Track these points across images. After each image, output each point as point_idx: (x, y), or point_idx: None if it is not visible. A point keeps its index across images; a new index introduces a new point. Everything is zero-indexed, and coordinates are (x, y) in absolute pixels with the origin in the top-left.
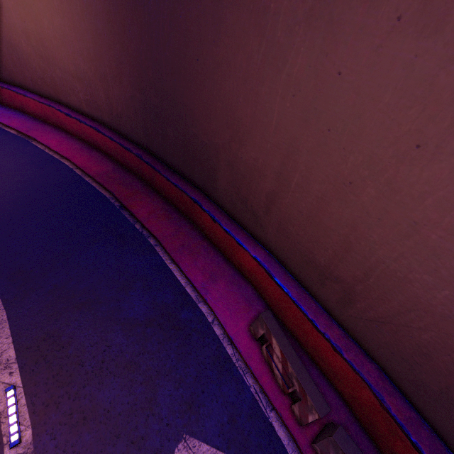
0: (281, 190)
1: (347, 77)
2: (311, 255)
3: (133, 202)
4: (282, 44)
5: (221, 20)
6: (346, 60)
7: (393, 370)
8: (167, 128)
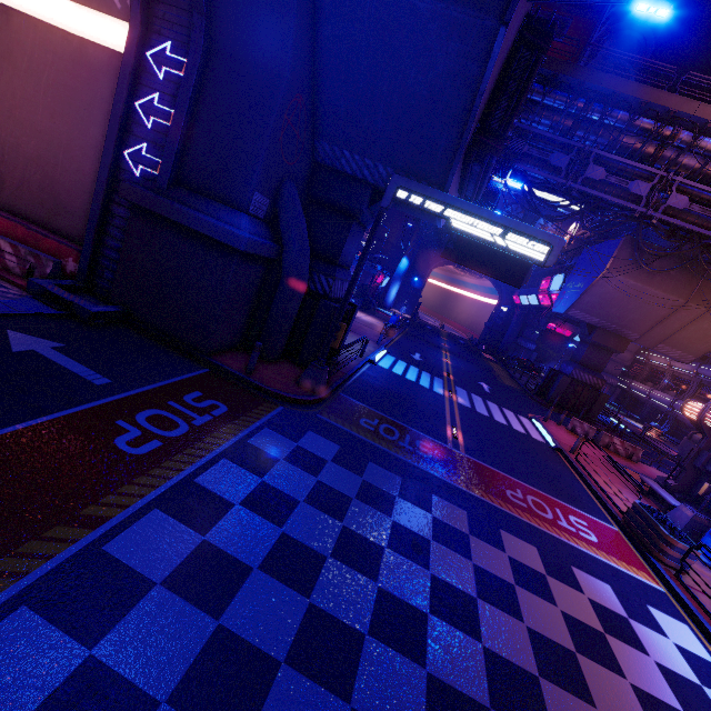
0: None
1: None
2: None
3: None
4: None
5: None
6: None
7: (39, 218)
8: None
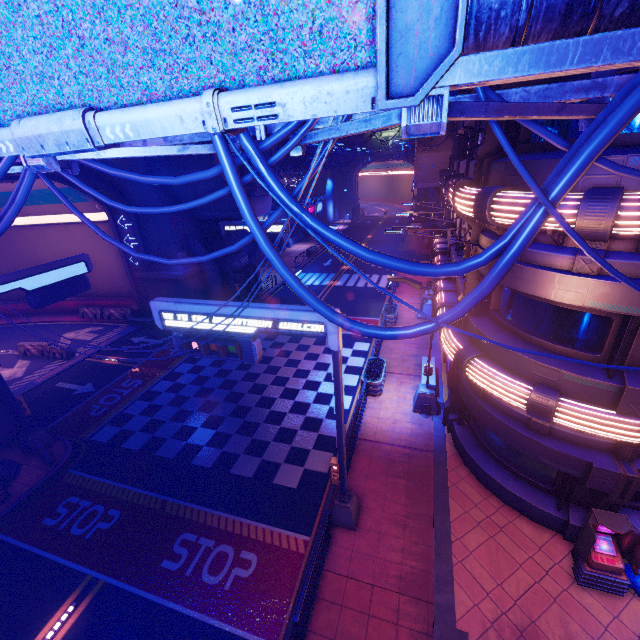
0: None
1: (54, 242)
2: None
3: (0, 322)
4: (36, 241)
5: (13, 241)
6: (52, 240)
7: (115, 294)
8: None
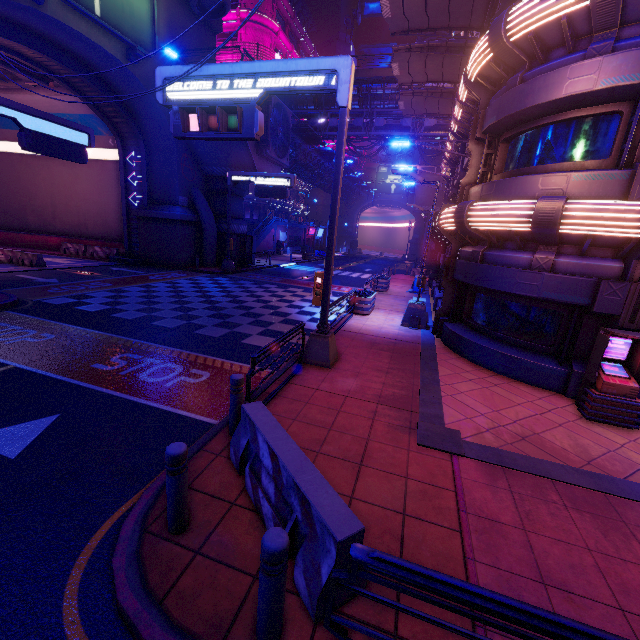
0: (56, 208)
1: (57, 175)
2: (74, 223)
3: None
4: (38, 171)
5: (15, 167)
6: (55, 172)
7: (104, 237)
8: None
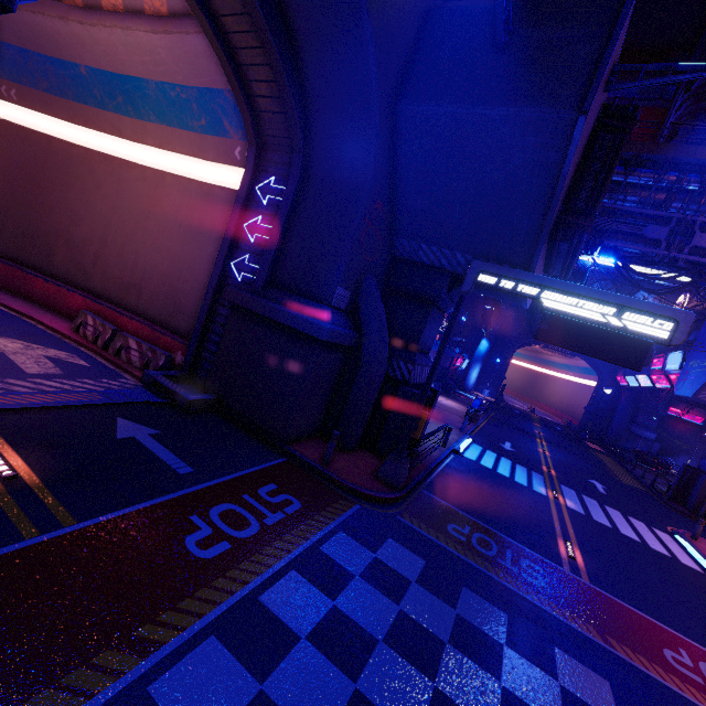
0: (103, 248)
1: (128, 193)
2: (121, 280)
3: None
4: (102, 180)
5: (70, 166)
6: (126, 188)
7: (161, 319)
8: (7, 222)
